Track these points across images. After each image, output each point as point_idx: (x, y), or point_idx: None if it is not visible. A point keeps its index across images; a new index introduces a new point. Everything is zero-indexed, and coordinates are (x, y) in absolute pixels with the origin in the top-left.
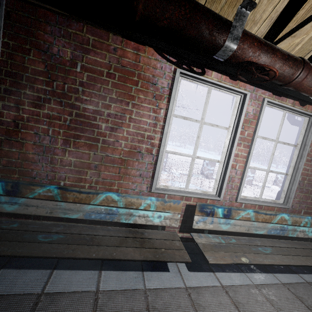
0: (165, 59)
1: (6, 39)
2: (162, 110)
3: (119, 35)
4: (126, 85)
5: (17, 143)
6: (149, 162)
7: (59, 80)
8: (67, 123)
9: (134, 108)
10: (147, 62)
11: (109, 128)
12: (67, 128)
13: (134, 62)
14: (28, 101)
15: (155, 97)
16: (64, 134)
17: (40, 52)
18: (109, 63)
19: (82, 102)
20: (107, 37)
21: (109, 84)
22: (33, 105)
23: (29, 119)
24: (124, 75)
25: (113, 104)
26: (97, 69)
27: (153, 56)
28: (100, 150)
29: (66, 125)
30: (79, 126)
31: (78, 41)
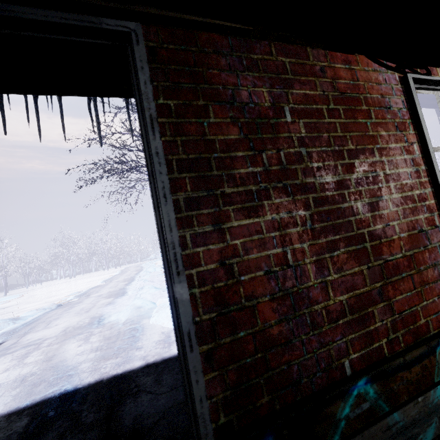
0: (383, 66)
1: (161, 98)
2: (414, 146)
3: (319, 47)
4: (357, 122)
5: (242, 312)
6: (439, 243)
7: (267, 147)
8: (307, 225)
9: (383, 156)
10: (366, 77)
11: (368, 207)
12: (312, 237)
13: (351, 82)
14: (233, 208)
15: (398, 128)
16: (311, 250)
17: (223, 107)
18: (324, 94)
19: (313, 174)
20: (306, 54)
21: (337, 127)
22: (243, 212)
23: (245, 246)
24: (349, 107)
25: (355, 160)
26: (313, 109)
27: (369, 67)
28: (373, 256)
29: (308, 230)
30: (327, 224)
31: (271, 70)
